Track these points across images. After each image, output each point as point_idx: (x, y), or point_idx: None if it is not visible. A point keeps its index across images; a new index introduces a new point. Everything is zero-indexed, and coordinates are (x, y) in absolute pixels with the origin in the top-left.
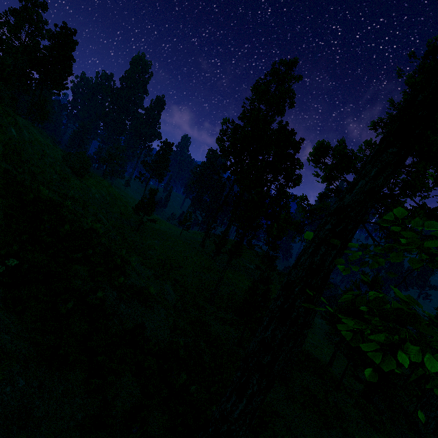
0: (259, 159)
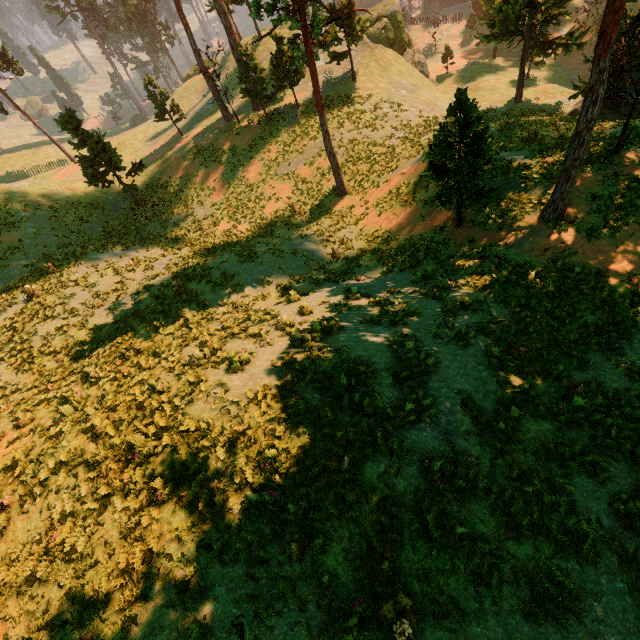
0: None
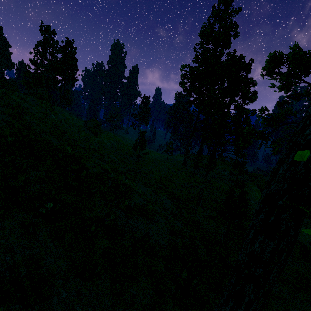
0: (215, 89)
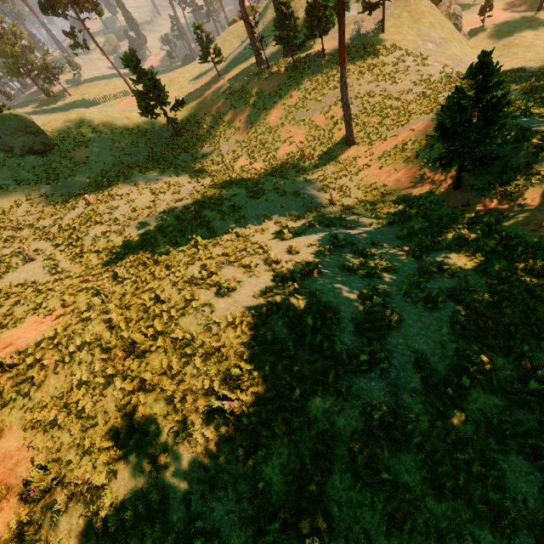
0: None
